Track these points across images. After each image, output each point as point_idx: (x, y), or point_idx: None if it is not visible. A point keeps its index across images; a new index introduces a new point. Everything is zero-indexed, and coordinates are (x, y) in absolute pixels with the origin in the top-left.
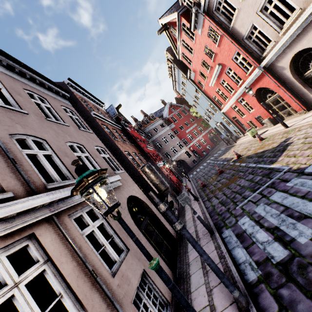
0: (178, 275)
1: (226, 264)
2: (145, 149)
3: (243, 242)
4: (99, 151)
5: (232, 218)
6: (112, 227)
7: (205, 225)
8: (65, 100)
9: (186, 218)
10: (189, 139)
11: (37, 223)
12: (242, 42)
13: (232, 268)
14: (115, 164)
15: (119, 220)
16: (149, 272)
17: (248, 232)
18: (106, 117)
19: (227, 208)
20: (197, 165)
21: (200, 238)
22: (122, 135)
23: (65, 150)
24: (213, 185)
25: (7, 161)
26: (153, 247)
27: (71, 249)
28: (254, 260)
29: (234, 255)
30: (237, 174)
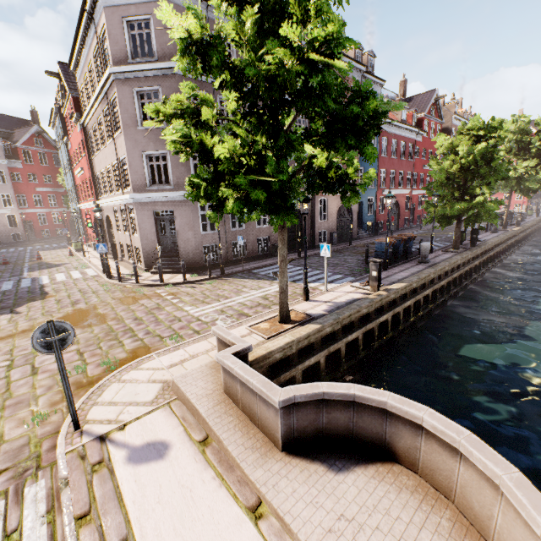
0: None
1: None
2: None
3: None
4: None
5: None
6: None
7: None
8: None
9: None
10: (34, 202)
11: None
12: (95, 175)
13: None
14: None
15: None
16: None
17: None
18: None
19: None
20: (16, 244)
21: None
22: None
23: None
24: None
25: None
26: None
27: None
28: None
29: None
30: (8, 270)
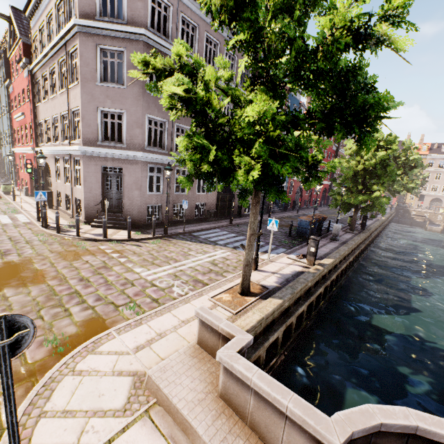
0: None
1: None
2: None
3: None
4: None
5: None
6: None
7: None
8: None
9: None
10: None
11: None
12: (38, 122)
13: None
14: None
15: None
16: None
17: None
18: None
19: None
20: None
21: None
22: None
23: None
24: None
25: None
26: None
27: None
28: None
29: None
30: None
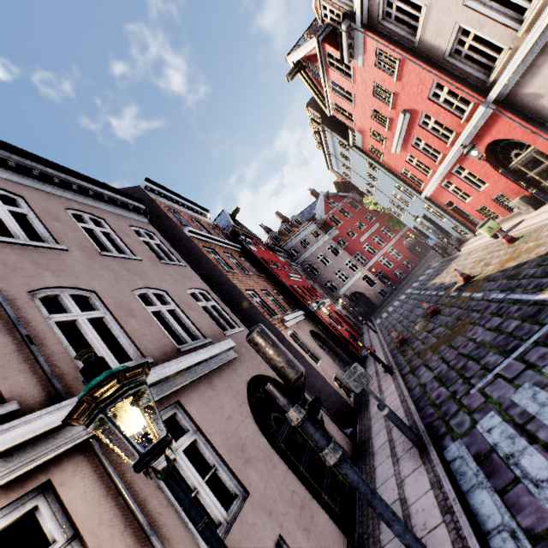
0: (357, 541)
1: (458, 531)
2: (285, 282)
3: (493, 475)
4: (197, 296)
5: (464, 416)
6: (214, 447)
7: (405, 433)
8: (138, 215)
9: (372, 410)
10: (367, 253)
11: (59, 458)
12: (442, 64)
13: (472, 543)
14: (226, 317)
15: (167, 480)
16: (293, 540)
17: (501, 452)
18: (212, 233)
19: (451, 392)
20: (388, 299)
21: (398, 458)
22: (241, 261)
23: (130, 305)
24: (421, 340)
25: (17, 341)
26: (304, 480)
27: (125, 507)
28: (522, 526)
29: (475, 506)
30: (467, 316)
